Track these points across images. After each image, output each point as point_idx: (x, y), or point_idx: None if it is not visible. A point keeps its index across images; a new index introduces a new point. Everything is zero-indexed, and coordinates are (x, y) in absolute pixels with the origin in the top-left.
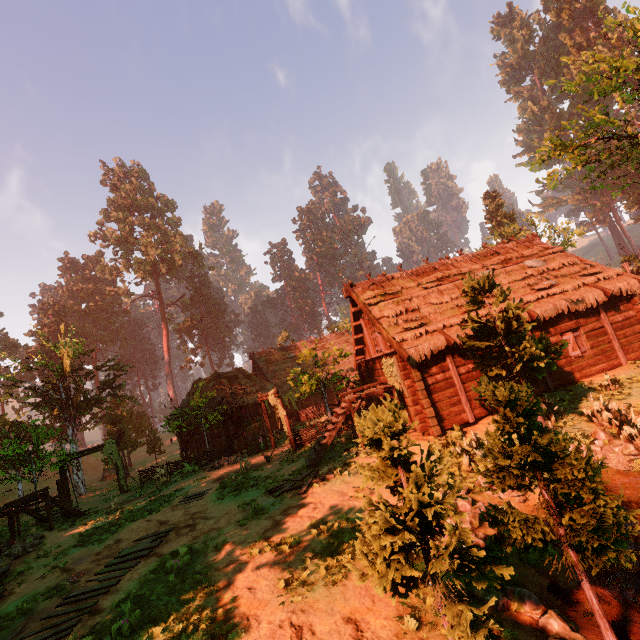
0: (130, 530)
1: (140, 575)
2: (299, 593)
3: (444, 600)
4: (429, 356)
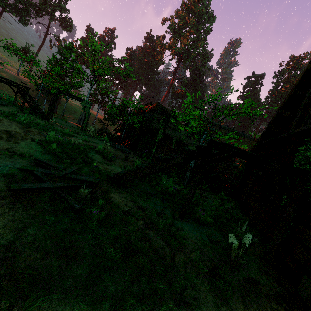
0: None
1: None
2: None
3: None
4: None
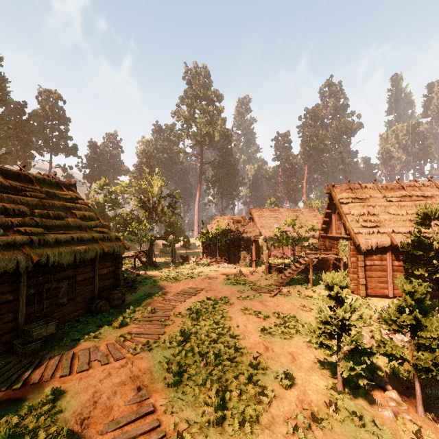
0: (184, 282)
1: (193, 302)
2: (267, 336)
3: (341, 358)
4: (374, 248)
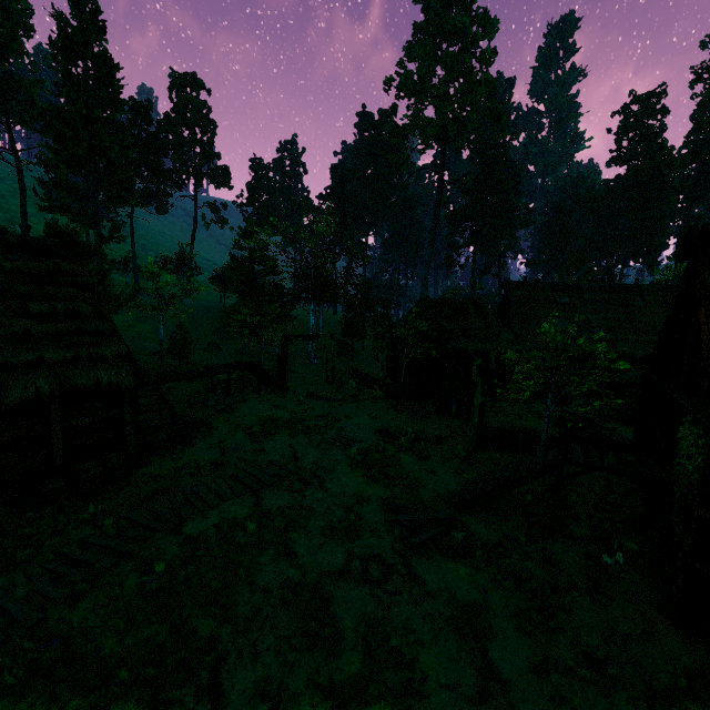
0: (274, 445)
1: (227, 515)
2: None
3: None
4: None
